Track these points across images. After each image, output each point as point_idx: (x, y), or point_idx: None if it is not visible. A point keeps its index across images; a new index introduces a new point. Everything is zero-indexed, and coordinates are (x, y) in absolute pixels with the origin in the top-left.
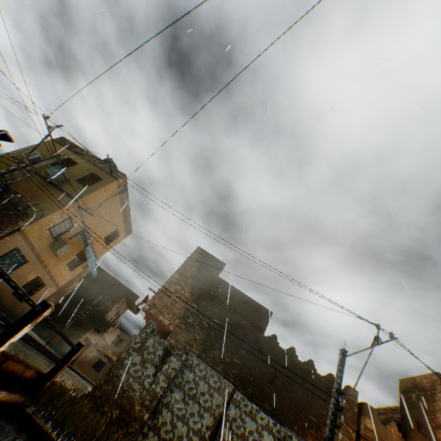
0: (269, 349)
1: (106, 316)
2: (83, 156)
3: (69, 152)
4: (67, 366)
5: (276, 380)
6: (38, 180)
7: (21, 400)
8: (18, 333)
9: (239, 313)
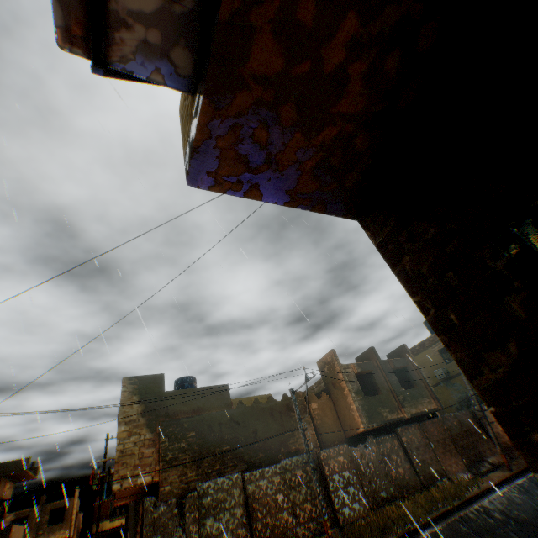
0: (242, 415)
1: None
2: None
3: None
4: None
5: (258, 433)
6: None
7: None
8: None
9: (205, 409)
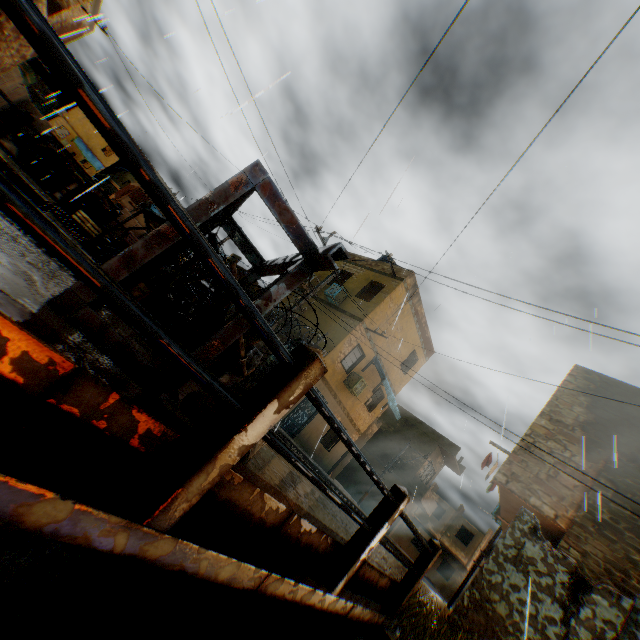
0: None
1: (417, 473)
2: (355, 263)
3: (341, 263)
4: (422, 575)
5: None
6: (319, 305)
7: (380, 619)
8: (375, 535)
9: None
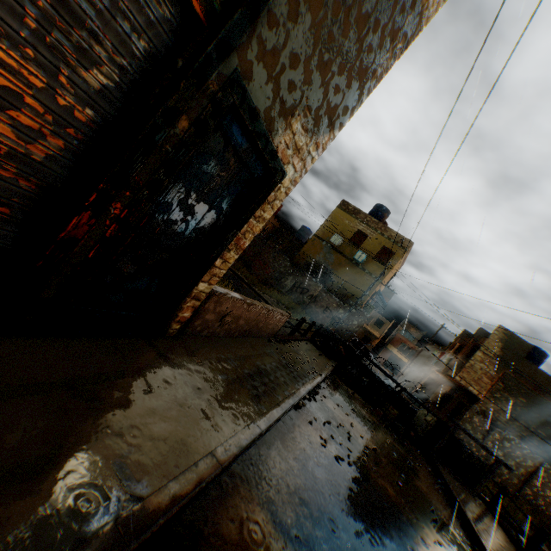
0: None
1: None
2: (368, 224)
3: (356, 222)
4: None
5: None
6: (346, 262)
7: None
8: None
9: (544, 395)
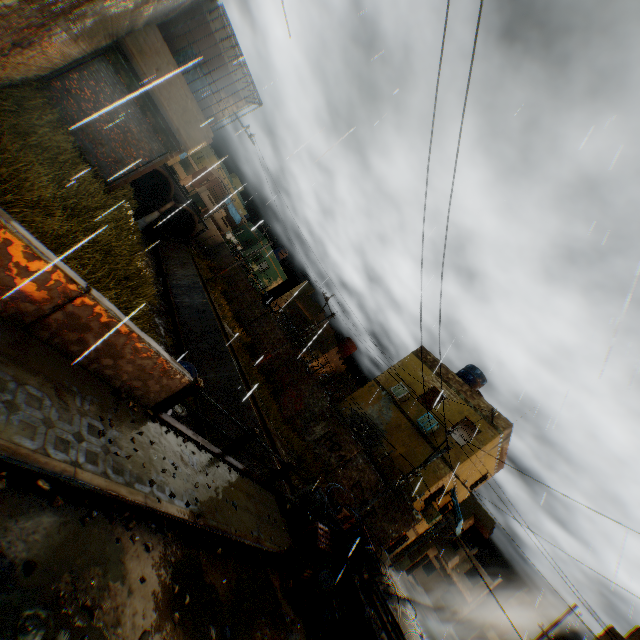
0: None
1: (448, 533)
2: (448, 382)
3: (433, 376)
4: None
5: None
6: (407, 426)
7: None
8: None
9: None
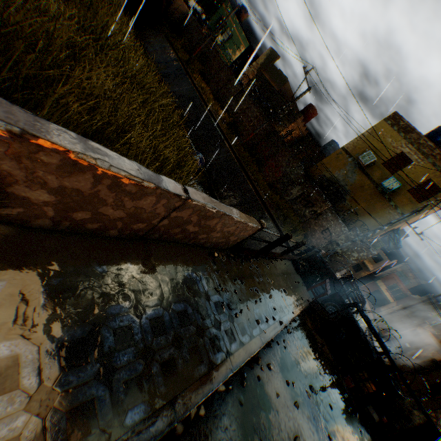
0: None
1: None
2: (417, 147)
3: (401, 142)
4: None
5: None
6: (369, 186)
7: None
8: None
9: None
